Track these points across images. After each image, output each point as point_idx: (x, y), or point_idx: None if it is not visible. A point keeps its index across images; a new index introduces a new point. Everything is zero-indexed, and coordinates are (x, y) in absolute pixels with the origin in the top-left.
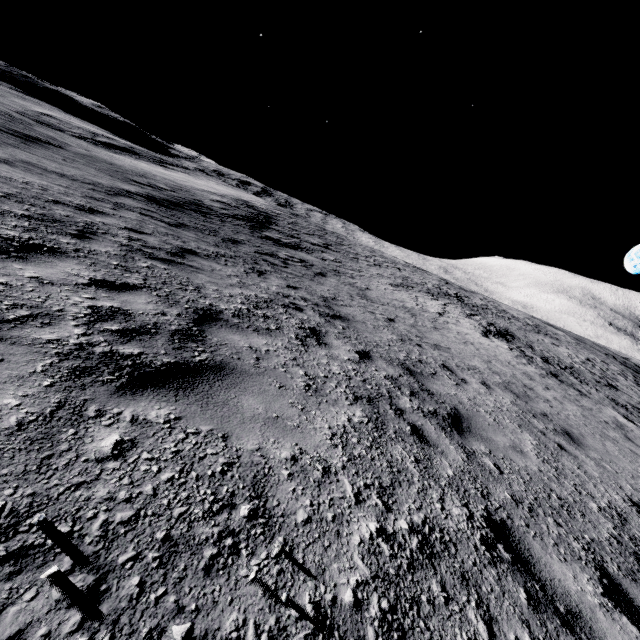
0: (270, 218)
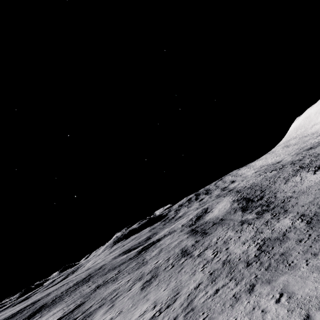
0: (245, 198)
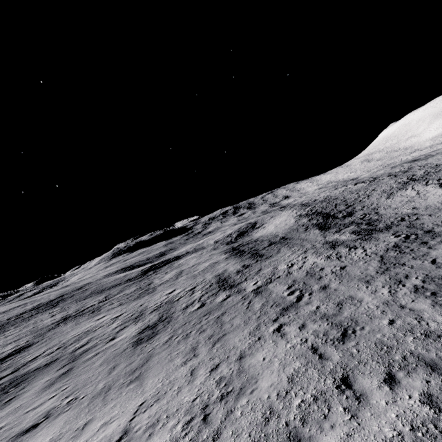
0: (321, 213)
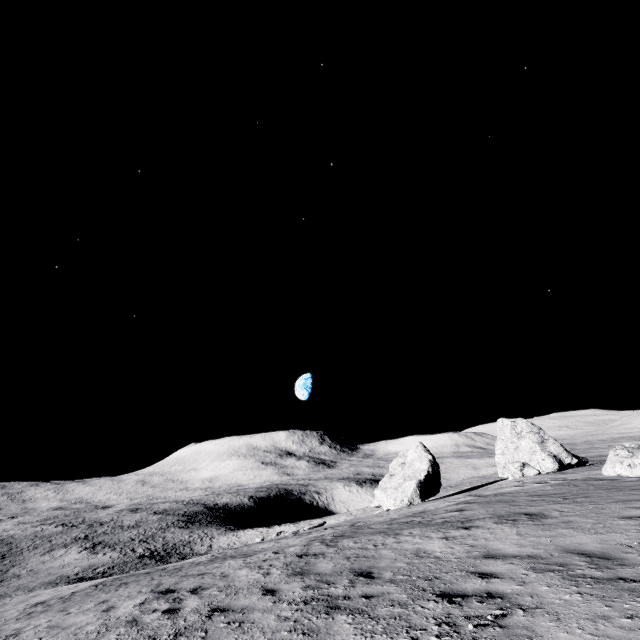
0: None
